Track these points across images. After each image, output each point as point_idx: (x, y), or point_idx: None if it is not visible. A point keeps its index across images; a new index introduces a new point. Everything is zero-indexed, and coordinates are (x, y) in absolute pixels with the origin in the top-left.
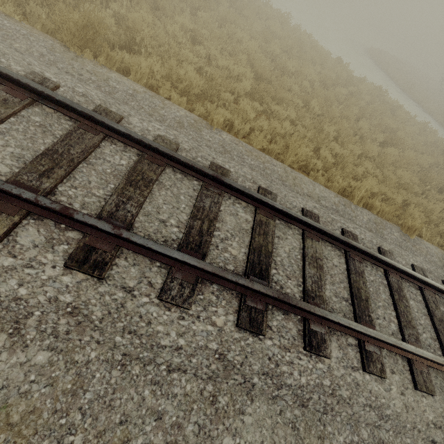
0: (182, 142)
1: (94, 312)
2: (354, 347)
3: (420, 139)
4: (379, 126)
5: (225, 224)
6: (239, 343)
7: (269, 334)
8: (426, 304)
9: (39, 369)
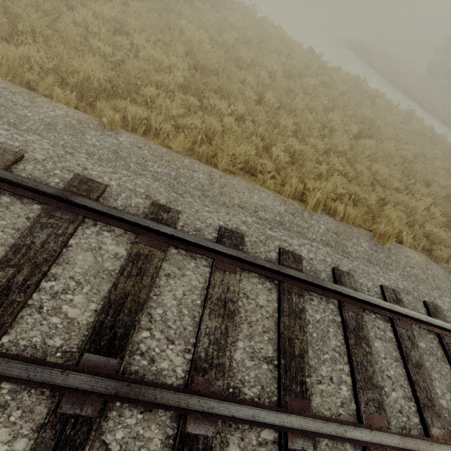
0: (34, 150)
1: None
2: (271, 446)
3: (404, 129)
4: (354, 117)
5: (70, 267)
6: None
7: None
8: (398, 342)
9: None
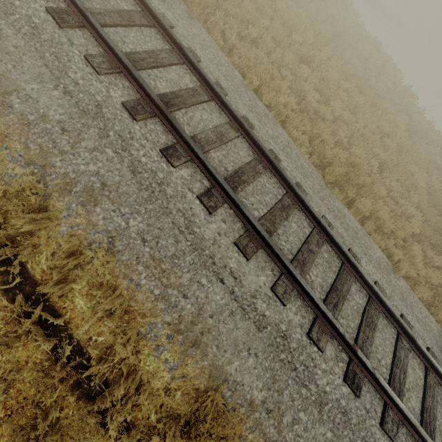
0: (386, 289)
1: (353, 419)
2: None
3: None
4: None
5: (408, 376)
6: None
7: None
8: None
9: None
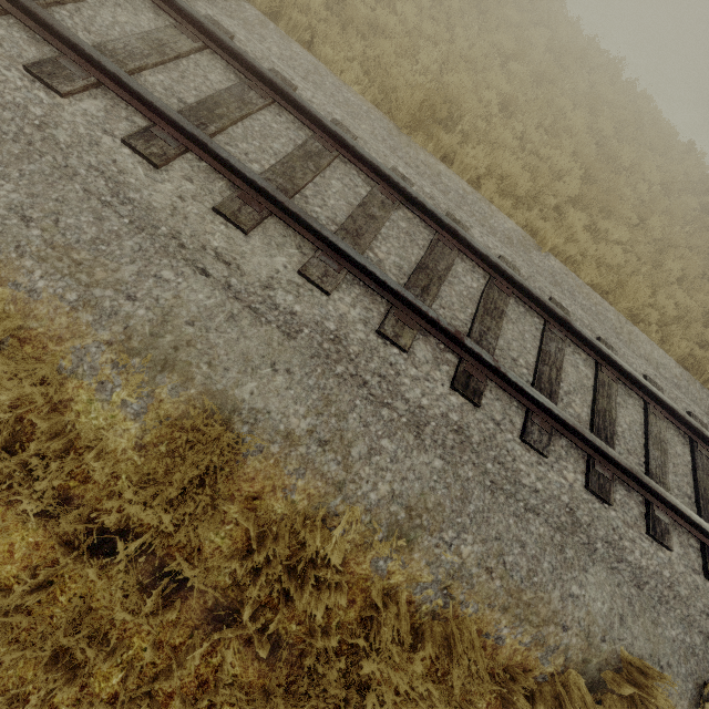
0: (521, 267)
1: (474, 436)
2: (696, 551)
3: None
4: None
5: (567, 376)
6: (588, 505)
7: (613, 506)
8: None
9: (438, 472)
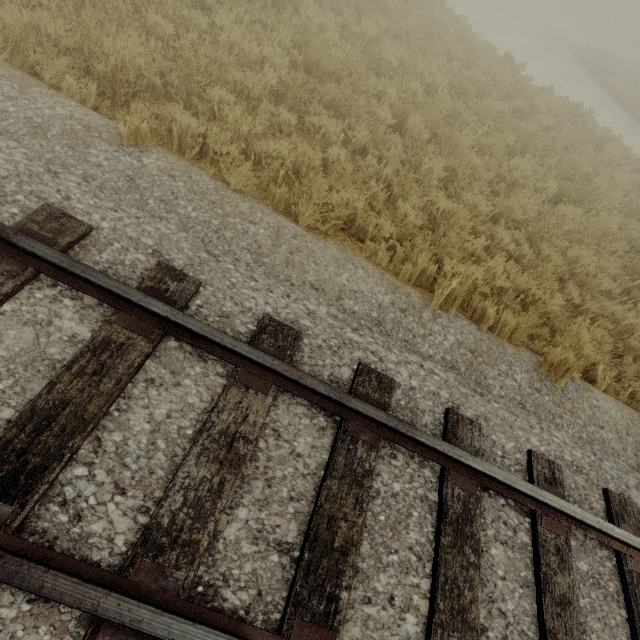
0: None
1: None
2: None
3: None
4: (556, 168)
5: None
6: None
7: None
8: (535, 555)
9: None
